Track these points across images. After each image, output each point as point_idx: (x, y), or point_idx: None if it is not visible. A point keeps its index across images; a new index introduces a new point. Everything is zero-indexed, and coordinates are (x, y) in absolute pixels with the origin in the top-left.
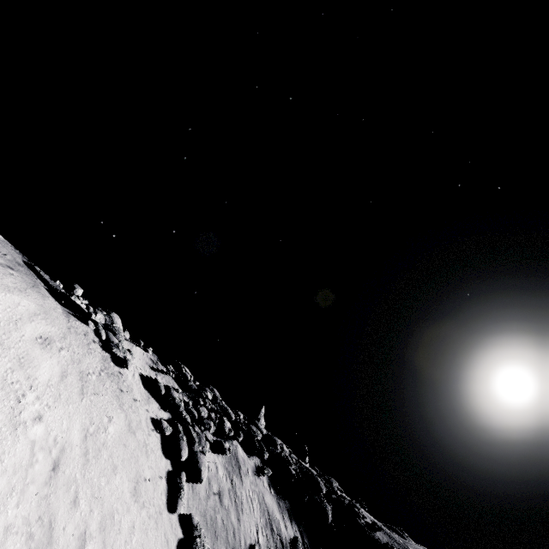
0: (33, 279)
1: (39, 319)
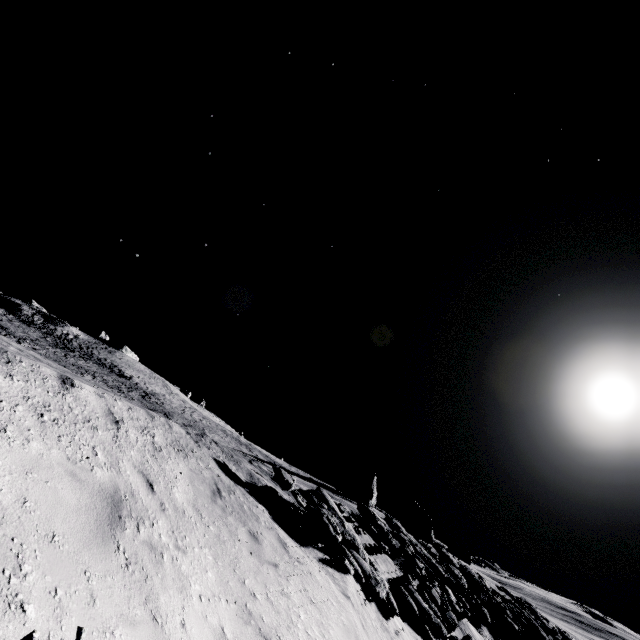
0: (263, 519)
1: None
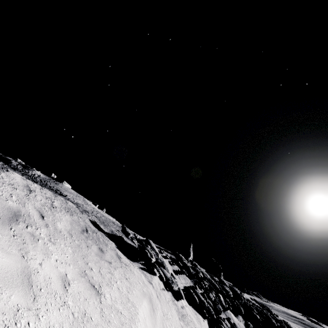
0: (110, 246)
1: (153, 317)
